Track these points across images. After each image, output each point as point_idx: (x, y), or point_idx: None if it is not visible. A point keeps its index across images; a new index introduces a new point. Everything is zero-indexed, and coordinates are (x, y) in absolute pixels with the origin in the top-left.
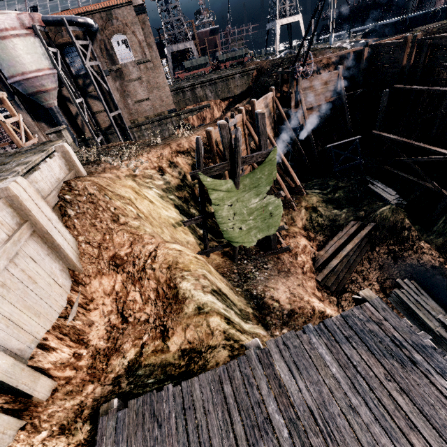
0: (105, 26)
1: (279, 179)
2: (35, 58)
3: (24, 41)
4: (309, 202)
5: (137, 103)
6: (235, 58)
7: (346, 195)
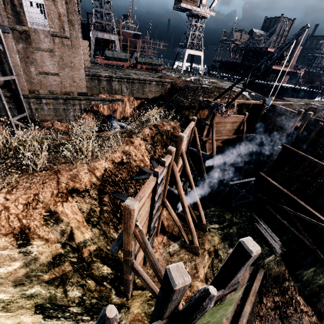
0: None
1: (192, 227)
2: None
3: None
4: (212, 244)
5: (43, 74)
6: (151, 64)
7: (238, 231)
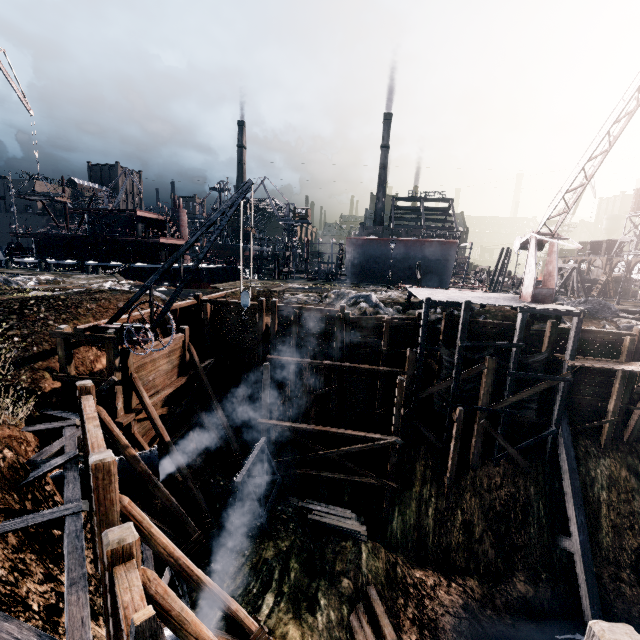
0: None
1: None
2: None
3: None
4: None
5: None
6: None
7: (301, 563)
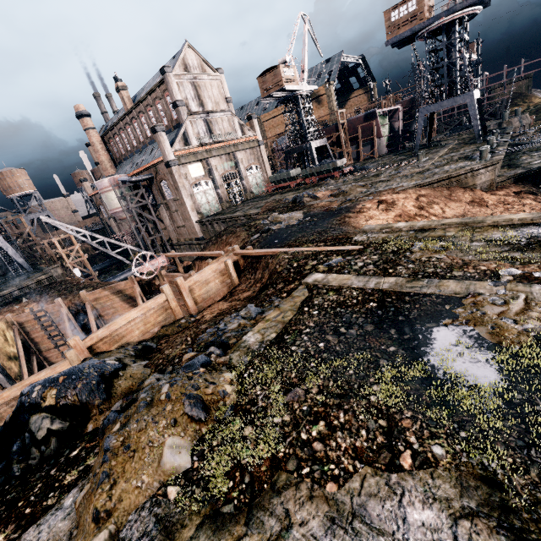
0: (157, 175)
1: None
2: (116, 201)
3: (111, 193)
4: None
5: (179, 228)
6: (323, 172)
7: None
